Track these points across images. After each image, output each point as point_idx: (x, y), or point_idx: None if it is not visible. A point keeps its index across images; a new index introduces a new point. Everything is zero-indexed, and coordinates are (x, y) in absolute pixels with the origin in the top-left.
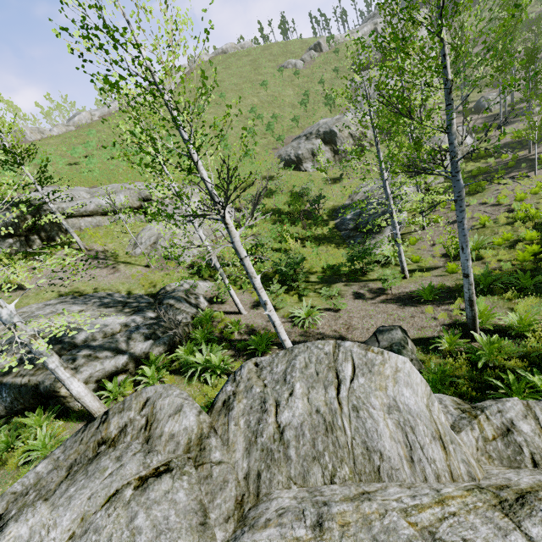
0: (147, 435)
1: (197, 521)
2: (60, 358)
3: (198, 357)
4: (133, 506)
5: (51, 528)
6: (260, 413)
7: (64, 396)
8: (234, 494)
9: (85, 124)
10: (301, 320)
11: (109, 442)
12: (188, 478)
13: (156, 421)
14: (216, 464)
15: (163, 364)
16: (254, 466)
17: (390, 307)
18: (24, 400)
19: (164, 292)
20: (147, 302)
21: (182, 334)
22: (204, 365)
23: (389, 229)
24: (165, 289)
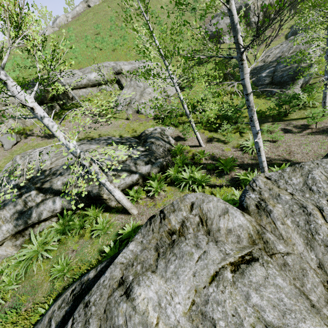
0: (206, 229)
1: (307, 303)
2: (106, 176)
3: (185, 175)
4: (240, 286)
5: (172, 294)
6: (305, 216)
7: (105, 199)
8: (318, 280)
9: (63, 25)
10: (251, 149)
11: (177, 233)
12: (272, 266)
13: (208, 219)
14: (285, 255)
15: (161, 179)
16: (324, 258)
17: (320, 137)
18: (82, 201)
19: (145, 134)
20: (135, 141)
21: (170, 160)
22: (191, 180)
23: (301, 80)
24: (145, 132)
